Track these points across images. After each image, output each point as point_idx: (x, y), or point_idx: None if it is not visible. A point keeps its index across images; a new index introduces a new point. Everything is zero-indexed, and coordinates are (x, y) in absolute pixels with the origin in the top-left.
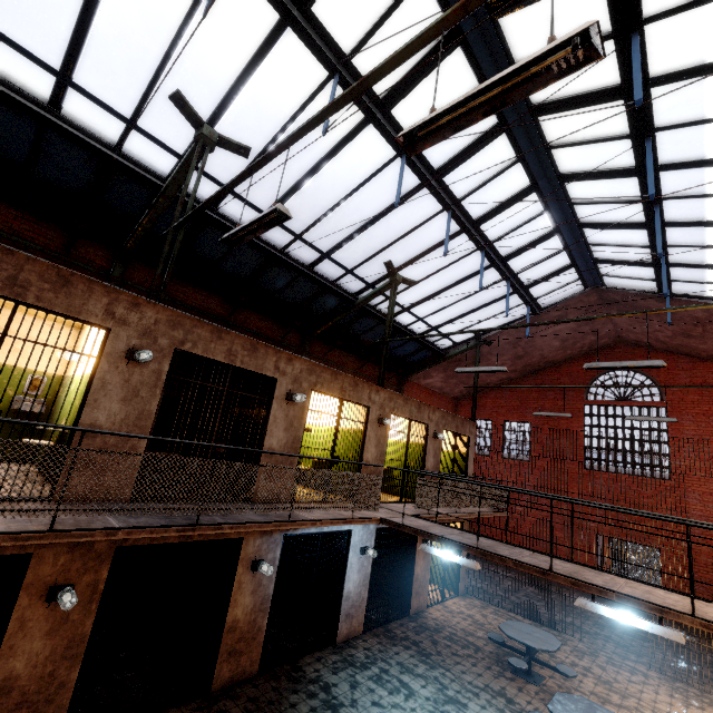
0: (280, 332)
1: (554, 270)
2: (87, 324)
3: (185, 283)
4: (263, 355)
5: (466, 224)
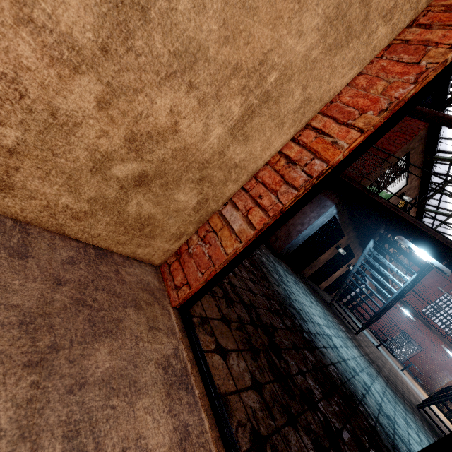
0: None
1: None
2: None
3: None
4: None
5: None
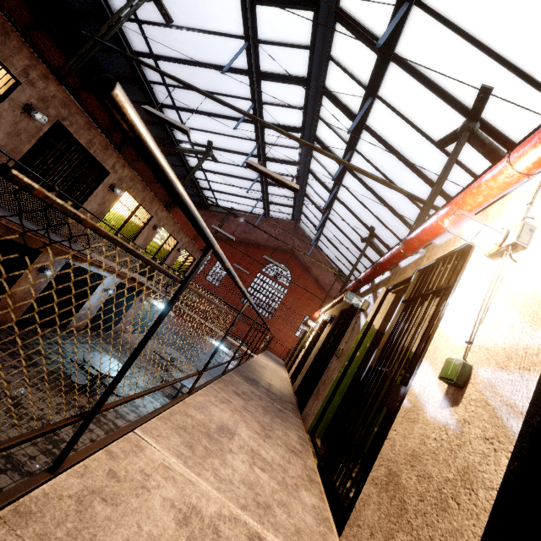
0: (108, 125)
1: (285, 203)
2: (5, 69)
3: (50, 38)
4: (109, 155)
5: (261, 156)
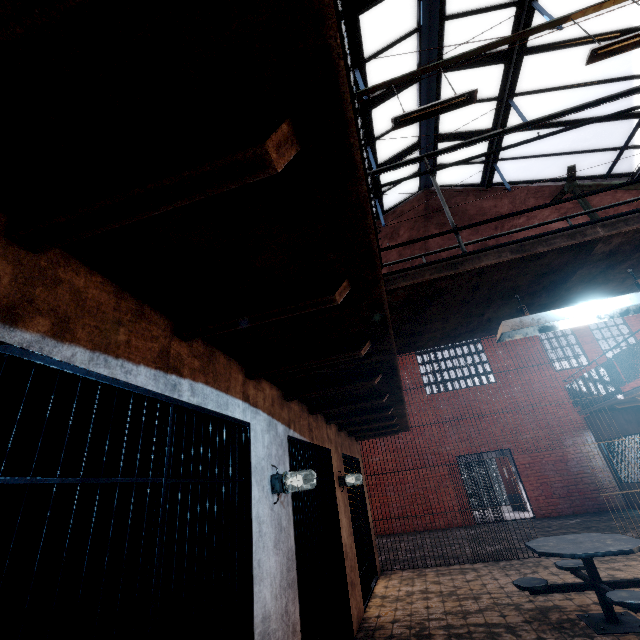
0: None
1: (403, 148)
2: None
3: None
4: None
5: None
